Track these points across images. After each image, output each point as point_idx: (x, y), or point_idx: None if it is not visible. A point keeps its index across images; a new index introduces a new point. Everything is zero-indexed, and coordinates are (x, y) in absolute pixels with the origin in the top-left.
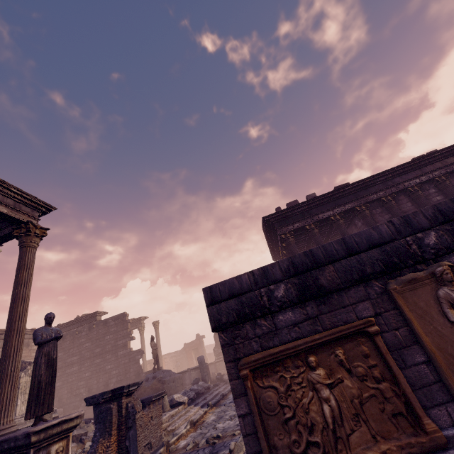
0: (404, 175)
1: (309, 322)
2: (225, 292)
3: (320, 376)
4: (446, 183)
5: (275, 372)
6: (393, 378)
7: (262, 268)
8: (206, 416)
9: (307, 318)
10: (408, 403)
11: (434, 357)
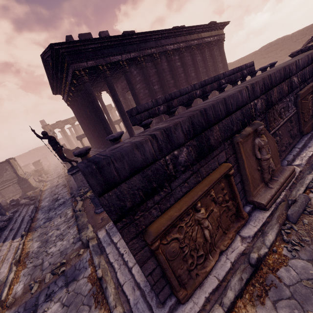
0: (167, 39)
1: (194, 176)
2: (125, 169)
3: (203, 214)
4: (184, 54)
5: (175, 226)
6: (233, 197)
7: (166, 131)
8: (26, 245)
9: (193, 173)
10: (237, 207)
11: (248, 179)
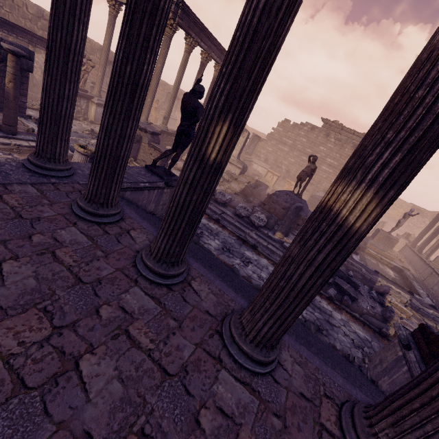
0: None
1: None
2: None
3: None
4: None
5: None
6: None
7: None
8: None
9: None
10: None
11: None
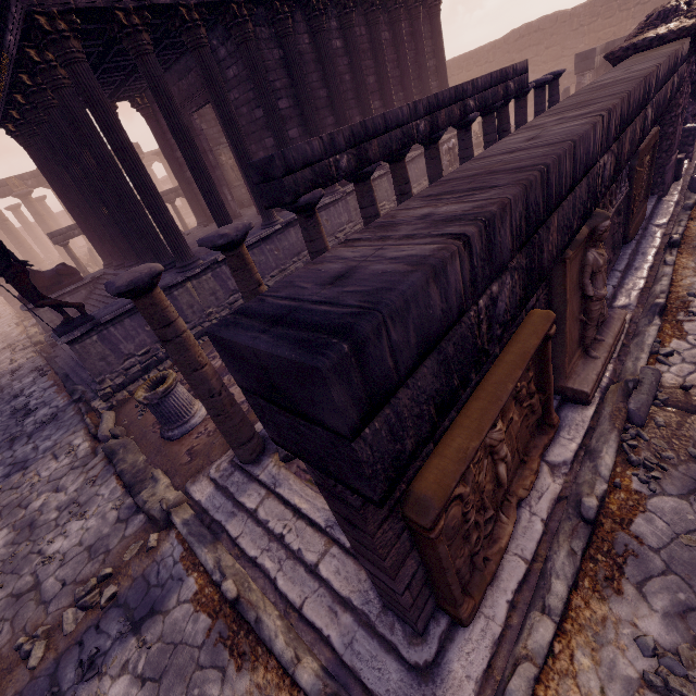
0: None
1: None
2: (411, 347)
3: (502, 431)
4: (353, 17)
5: None
6: (540, 384)
7: (488, 226)
8: None
9: None
10: (545, 405)
11: (567, 343)
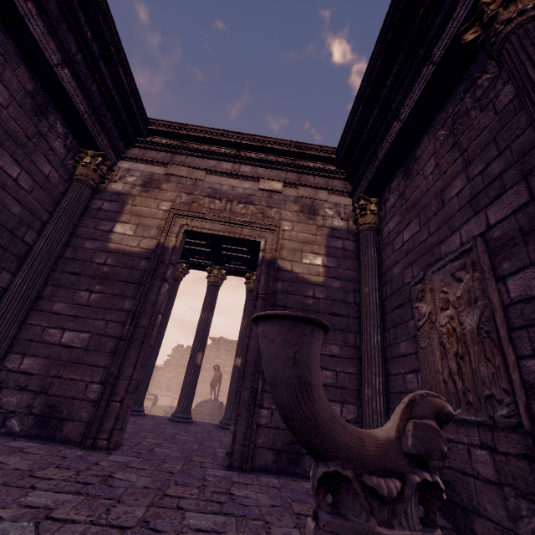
0: None
1: None
2: None
3: None
4: None
5: None
6: None
7: None
8: None
9: None
10: None
11: None
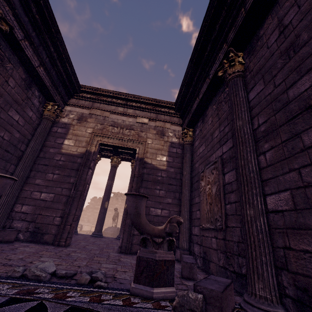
0: None
1: None
2: None
3: None
4: None
5: None
6: None
7: None
8: None
9: None
10: None
11: None
